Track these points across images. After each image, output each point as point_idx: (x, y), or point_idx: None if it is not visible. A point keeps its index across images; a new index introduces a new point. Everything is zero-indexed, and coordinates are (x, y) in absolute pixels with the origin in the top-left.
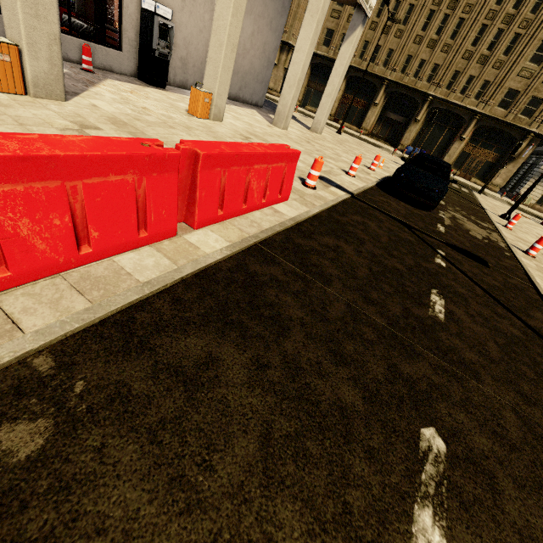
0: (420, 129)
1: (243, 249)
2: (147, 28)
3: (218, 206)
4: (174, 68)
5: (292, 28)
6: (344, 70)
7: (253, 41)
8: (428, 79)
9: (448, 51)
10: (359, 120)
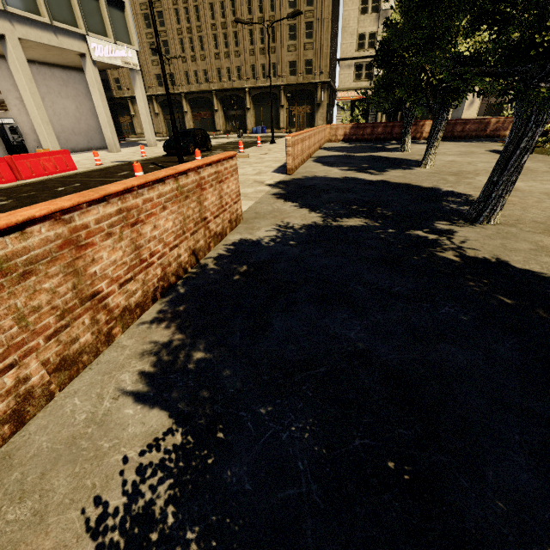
0: (255, 113)
1: (43, 180)
2: (3, 133)
3: (33, 173)
4: (33, 147)
5: (131, 85)
6: (145, 103)
7: (80, 112)
8: (239, 78)
9: (239, 55)
10: (213, 126)
